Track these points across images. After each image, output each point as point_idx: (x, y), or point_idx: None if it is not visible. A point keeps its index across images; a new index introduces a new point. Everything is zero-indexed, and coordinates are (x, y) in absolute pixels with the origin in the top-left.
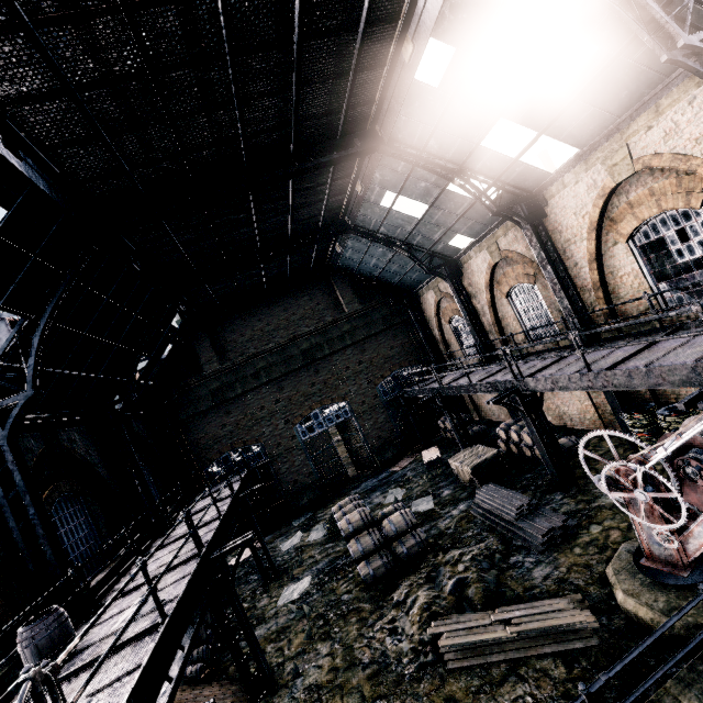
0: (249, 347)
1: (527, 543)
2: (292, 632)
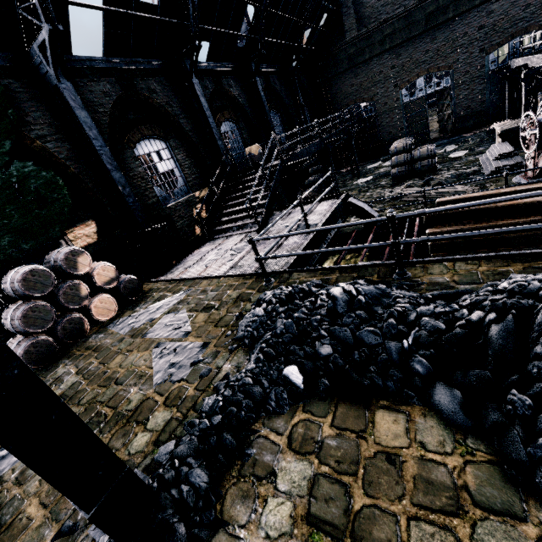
0: (382, 13)
1: (486, 171)
2: (354, 190)
